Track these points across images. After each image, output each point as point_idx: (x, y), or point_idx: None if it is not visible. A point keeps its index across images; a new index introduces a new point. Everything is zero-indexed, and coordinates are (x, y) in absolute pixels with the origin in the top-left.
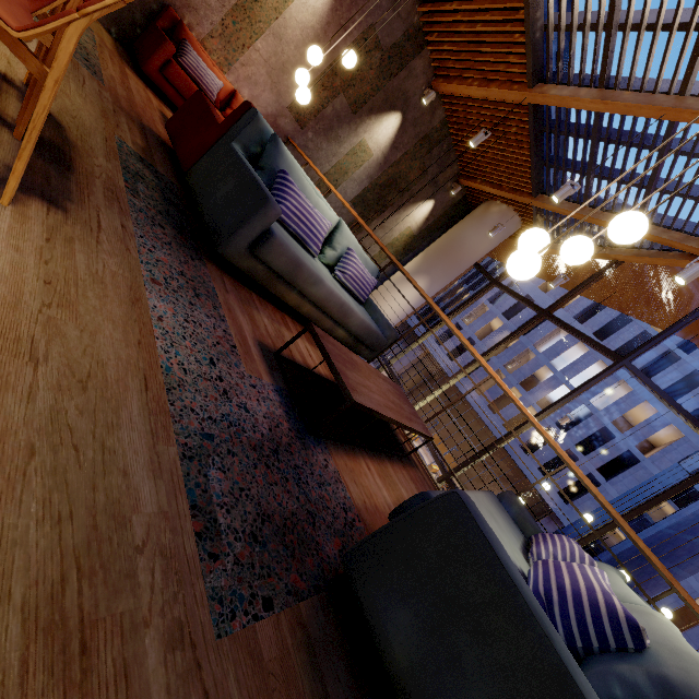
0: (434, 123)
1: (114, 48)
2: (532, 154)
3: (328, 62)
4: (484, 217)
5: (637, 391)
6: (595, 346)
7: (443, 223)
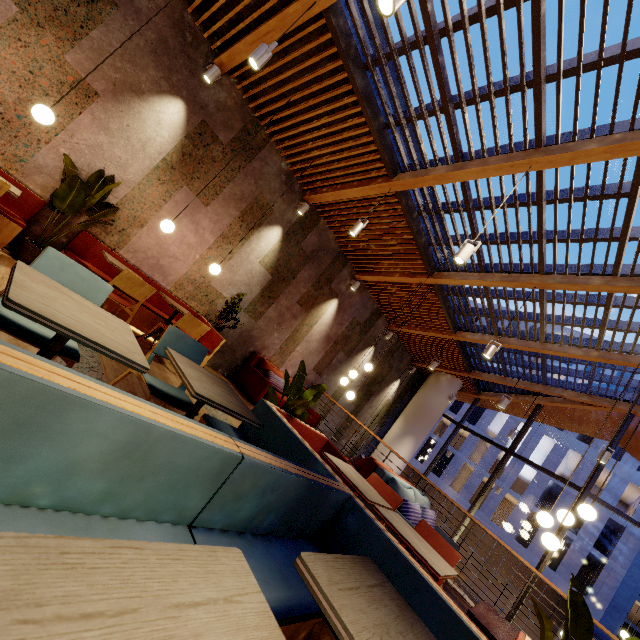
0: (392, 343)
1: (238, 393)
2: (462, 356)
3: (333, 341)
4: (438, 385)
5: (587, 457)
6: (560, 480)
7: (408, 388)
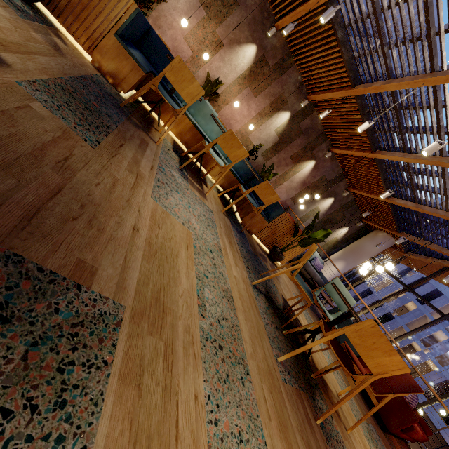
0: (348, 200)
1: None
2: (394, 217)
3: (307, 186)
4: (374, 237)
5: None
6: (432, 307)
7: (354, 236)
